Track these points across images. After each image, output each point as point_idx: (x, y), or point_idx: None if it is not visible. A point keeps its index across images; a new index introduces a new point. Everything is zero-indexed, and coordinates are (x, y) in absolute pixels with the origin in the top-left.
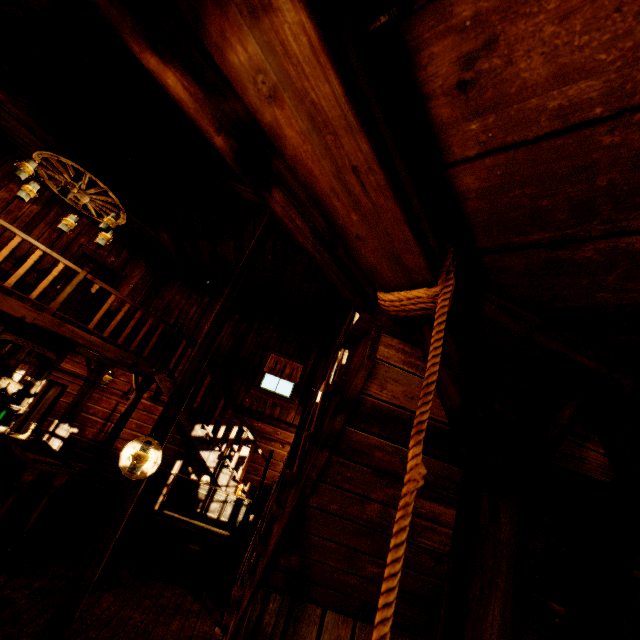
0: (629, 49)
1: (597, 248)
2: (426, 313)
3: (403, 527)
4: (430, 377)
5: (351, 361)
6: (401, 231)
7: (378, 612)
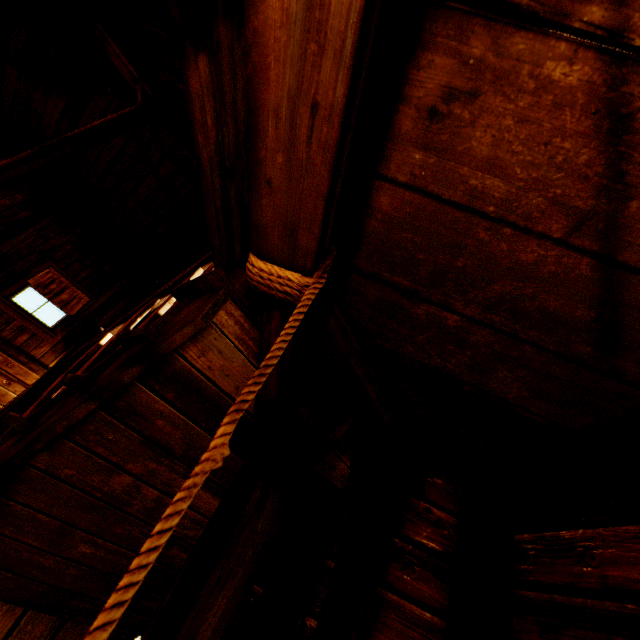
0: (532, 178)
1: (428, 311)
2: (287, 298)
3: (179, 510)
4: (272, 359)
5: (177, 313)
6: (316, 205)
7: (102, 614)
